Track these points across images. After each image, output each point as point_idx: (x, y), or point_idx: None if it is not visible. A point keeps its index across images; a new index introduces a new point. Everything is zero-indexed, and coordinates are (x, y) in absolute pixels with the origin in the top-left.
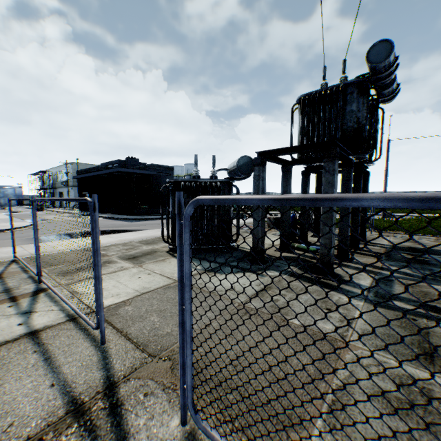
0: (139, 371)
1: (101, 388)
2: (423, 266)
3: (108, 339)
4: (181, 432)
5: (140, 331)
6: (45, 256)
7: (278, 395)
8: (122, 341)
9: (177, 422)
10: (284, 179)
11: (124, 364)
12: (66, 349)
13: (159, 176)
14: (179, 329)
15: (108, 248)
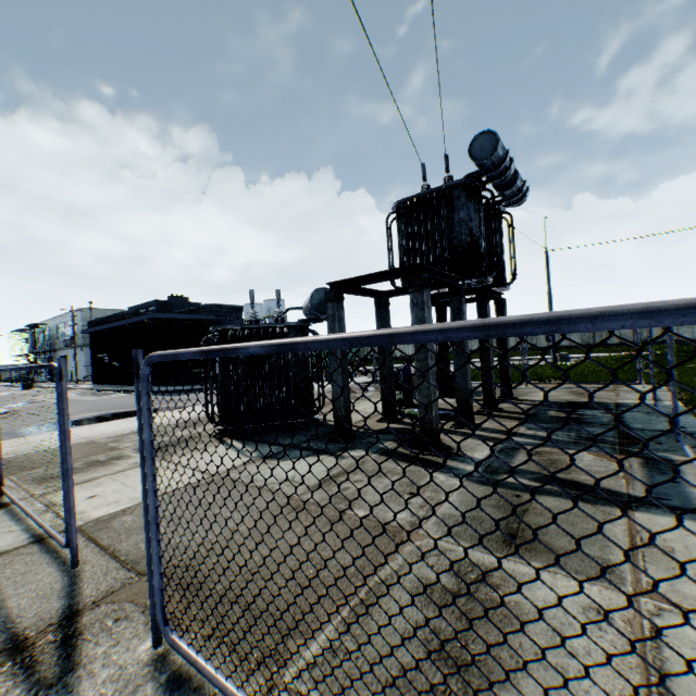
0: (117, 593)
1: (57, 619)
2: (572, 426)
3: (85, 560)
4: (150, 655)
5: (136, 545)
6: (19, 458)
7: (224, 569)
8: (105, 560)
9: (149, 644)
10: (380, 317)
11: (98, 588)
12: (20, 578)
13: (220, 321)
14: (144, 517)
15: (123, 438)
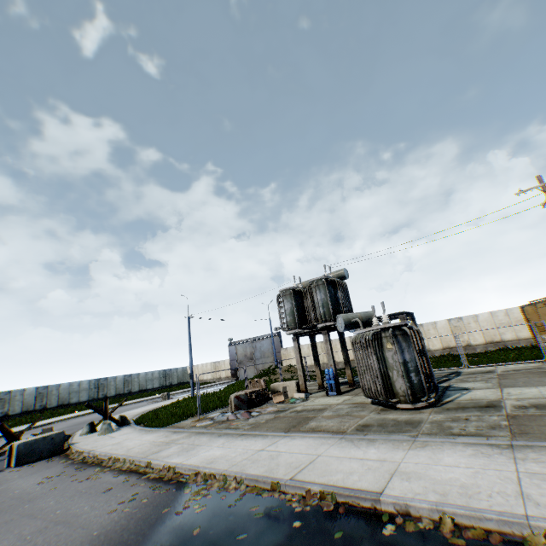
0: None
1: None
2: None
3: None
4: None
5: None
6: None
7: None
8: None
9: None
10: None
11: None
12: None
13: None
14: None
15: (481, 428)
